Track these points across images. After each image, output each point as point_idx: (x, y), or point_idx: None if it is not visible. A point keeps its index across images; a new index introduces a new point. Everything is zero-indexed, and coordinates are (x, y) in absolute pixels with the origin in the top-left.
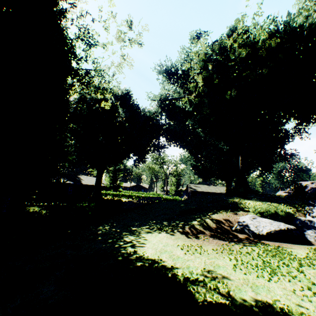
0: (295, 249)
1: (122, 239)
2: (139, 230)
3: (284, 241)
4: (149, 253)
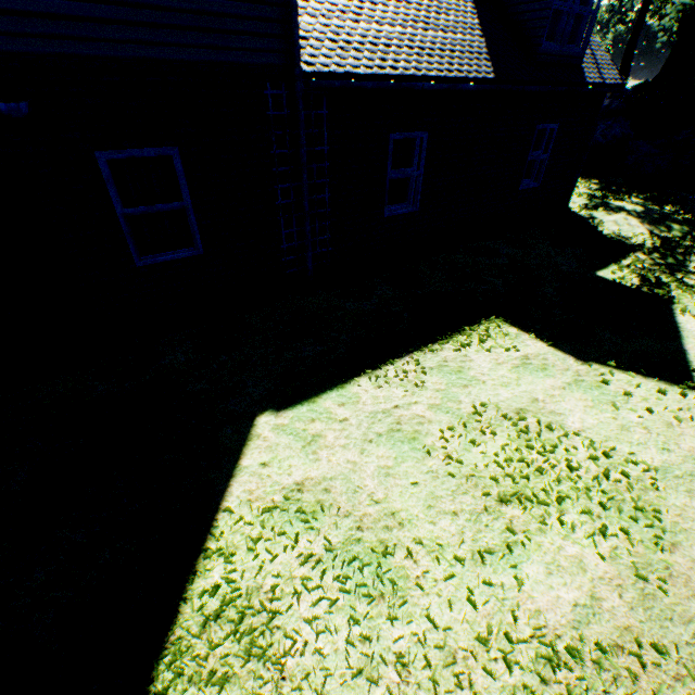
0: None
1: None
2: None
3: None
4: None
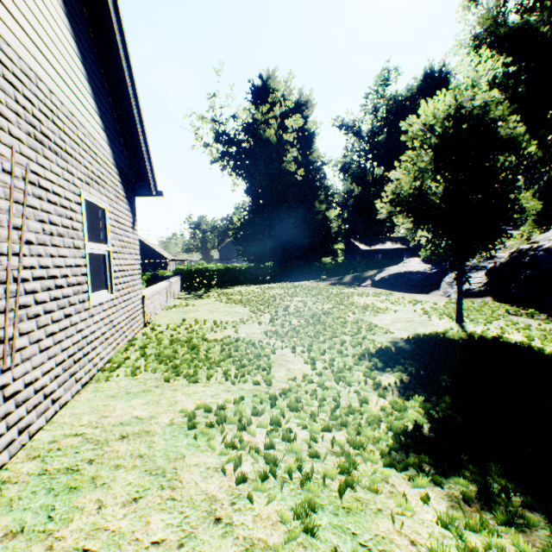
0: (360, 291)
1: None
2: None
3: (392, 288)
4: None
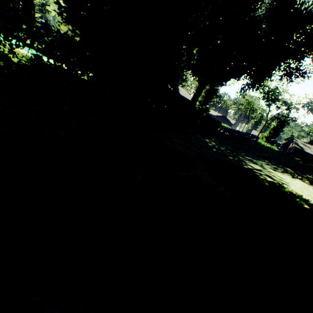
0: None
1: (245, 162)
2: (258, 163)
3: None
4: (305, 198)
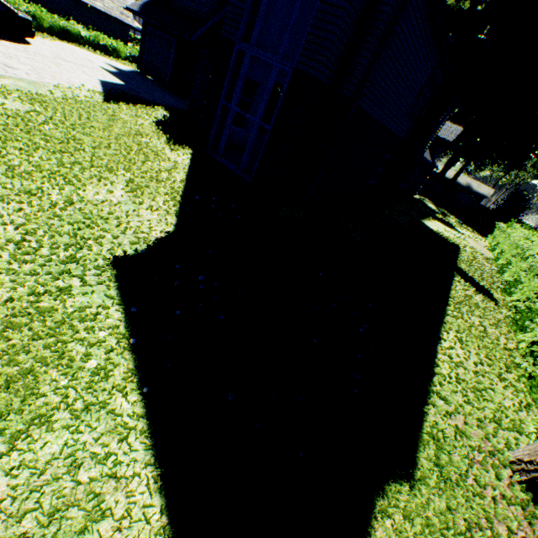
0: None
1: None
2: None
3: None
4: None
